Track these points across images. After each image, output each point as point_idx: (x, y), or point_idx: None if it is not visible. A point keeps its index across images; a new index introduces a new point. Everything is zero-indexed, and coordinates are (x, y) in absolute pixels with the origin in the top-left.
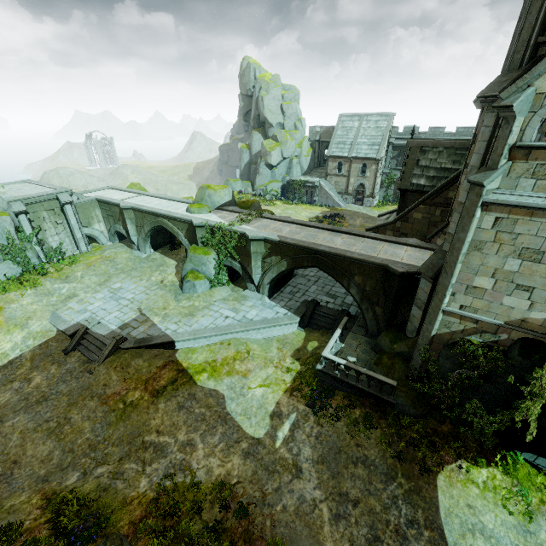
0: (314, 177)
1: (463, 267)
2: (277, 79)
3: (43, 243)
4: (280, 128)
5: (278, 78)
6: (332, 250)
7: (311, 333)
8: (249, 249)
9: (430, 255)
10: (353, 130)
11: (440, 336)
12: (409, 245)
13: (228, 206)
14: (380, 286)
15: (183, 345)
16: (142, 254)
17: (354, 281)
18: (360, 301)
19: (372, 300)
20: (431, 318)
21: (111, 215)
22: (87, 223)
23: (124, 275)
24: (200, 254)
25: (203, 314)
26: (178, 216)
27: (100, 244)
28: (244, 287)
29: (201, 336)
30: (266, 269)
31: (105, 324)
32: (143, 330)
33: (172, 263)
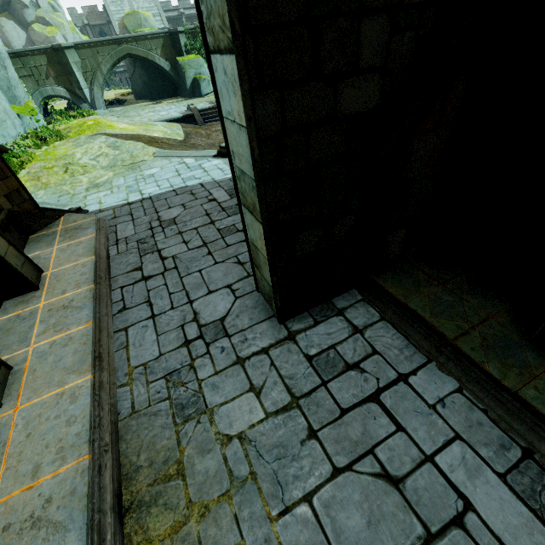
0: None
1: None
2: None
3: None
4: (35, 10)
5: None
6: None
7: None
8: None
9: None
10: (125, 4)
11: None
12: None
13: None
14: None
15: None
16: (103, 110)
17: None
18: None
19: None
20: None
21: (28, 75)
22: None
23: (129, 113)
24: (195, 58)
25: None
26: (151, 31)
27: None
28: None
29: None
30: None
31: (200, 107)
32: None
33: (146, 103)
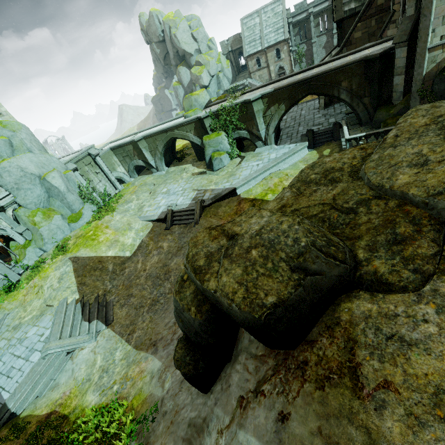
0: (241, 81)
1: (437, 2)
2: (179, 14)
3: (95, 190)
4: (198, 54)
5: (179, 12)
6: (318, 72)
7: (320, 149)
8: (251, 111)
9: (388, 43)
10: (257, 26)
11: (429, 73)
12: (367, 47)
13: (210, 103)
14: (363, 79)
15: (241, 191)
16: (162, 172)
17: (342, 87)
18: (350, 101)
19: (359, 95)
20: (419, 63)
21: (126, 155)
22: (112, 169)
23: (163, 185)
24: (215, 137)
25: (240, 171)
26: (185, 120)
27: (126, 183)
28: (252, 150)
29: (251, 178)
30: (268, 121)
31: (181, 204)
32: (209, 194)
33: (188, 166)
